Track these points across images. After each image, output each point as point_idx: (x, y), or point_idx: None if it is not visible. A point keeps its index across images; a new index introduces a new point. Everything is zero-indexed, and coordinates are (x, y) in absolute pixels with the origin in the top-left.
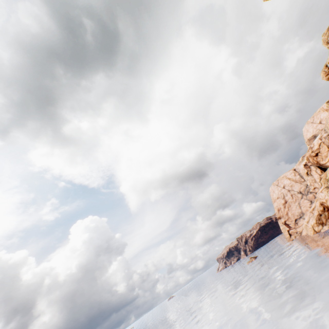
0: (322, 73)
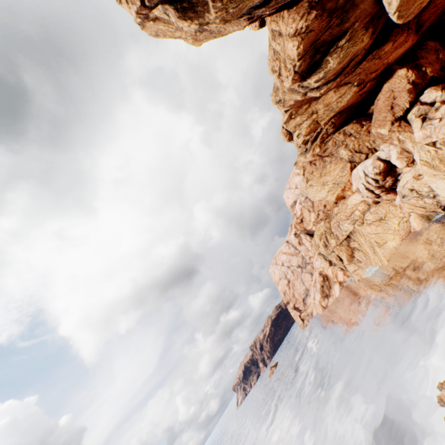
0: (282, 135)
